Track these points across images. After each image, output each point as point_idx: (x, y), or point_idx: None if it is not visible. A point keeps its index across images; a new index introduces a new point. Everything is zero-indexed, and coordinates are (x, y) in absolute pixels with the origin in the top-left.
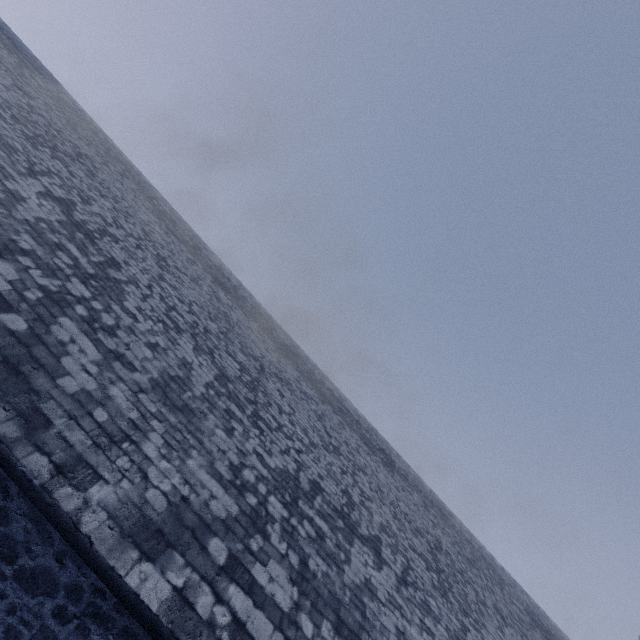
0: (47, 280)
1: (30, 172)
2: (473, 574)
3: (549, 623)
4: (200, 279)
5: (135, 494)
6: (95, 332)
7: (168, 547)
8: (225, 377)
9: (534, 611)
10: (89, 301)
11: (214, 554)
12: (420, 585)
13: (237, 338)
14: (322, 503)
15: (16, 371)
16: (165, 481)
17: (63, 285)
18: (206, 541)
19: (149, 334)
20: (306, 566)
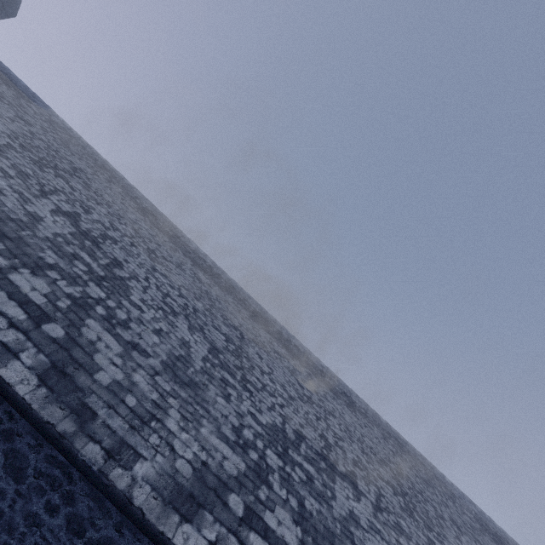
0: (71, 288)
1: (42, 193)
2: (430, 492)
3: (494, 526)
4: (183, 264)
5: (167, 465)
6: (114, 328)
7: (199, 508)
8: (216, 349)
9: (481, 518)
10: (105, 301)
11: (234, 508)
12: (391, 509)
13: (219, 312)
14: (306, 449)
15: (63, 373)
16: (187, 450)
17: (84, 290)
18: (226, 498)
19: (153, 322)
20: (303, 507)
